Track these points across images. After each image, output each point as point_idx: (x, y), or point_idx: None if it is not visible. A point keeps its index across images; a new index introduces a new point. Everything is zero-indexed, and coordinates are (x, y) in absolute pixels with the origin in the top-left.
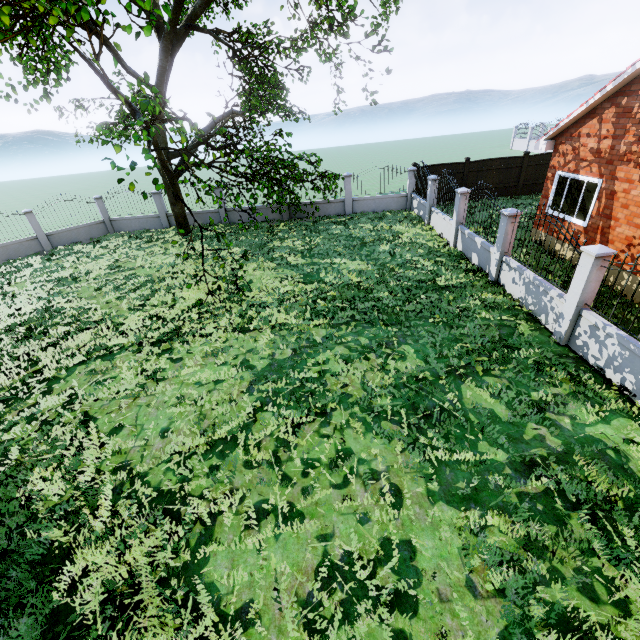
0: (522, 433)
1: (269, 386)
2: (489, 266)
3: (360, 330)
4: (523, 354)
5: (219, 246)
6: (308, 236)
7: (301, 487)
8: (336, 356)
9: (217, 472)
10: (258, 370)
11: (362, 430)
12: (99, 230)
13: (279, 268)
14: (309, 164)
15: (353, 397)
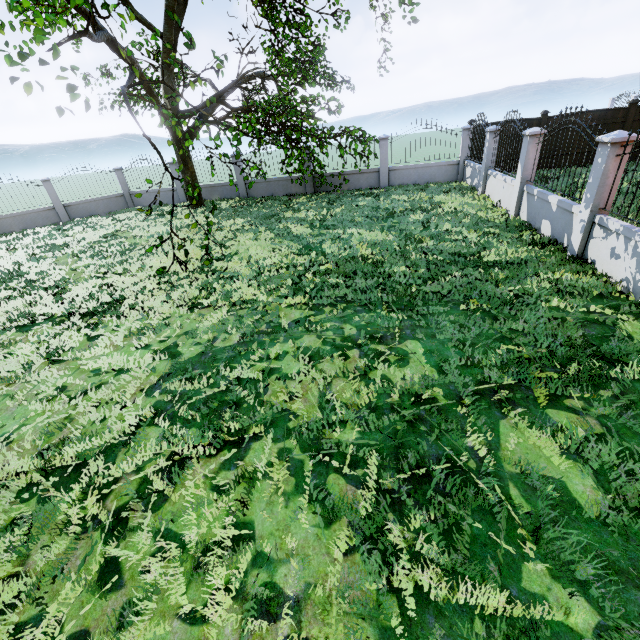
0: (638, 558)
1: (181, 386)
2: (569, 235)
3: (349, 315)
4: (633, 373)
5: (224, 217)
6: (327, 208)
7: (126, 598)
8: (299, 349)
9: (6, 533)
10: (182, 360)
11: (288, 487)
12: (118, 204)
13: (277, 238)
14: (329, 114)
15: (298, 419)
